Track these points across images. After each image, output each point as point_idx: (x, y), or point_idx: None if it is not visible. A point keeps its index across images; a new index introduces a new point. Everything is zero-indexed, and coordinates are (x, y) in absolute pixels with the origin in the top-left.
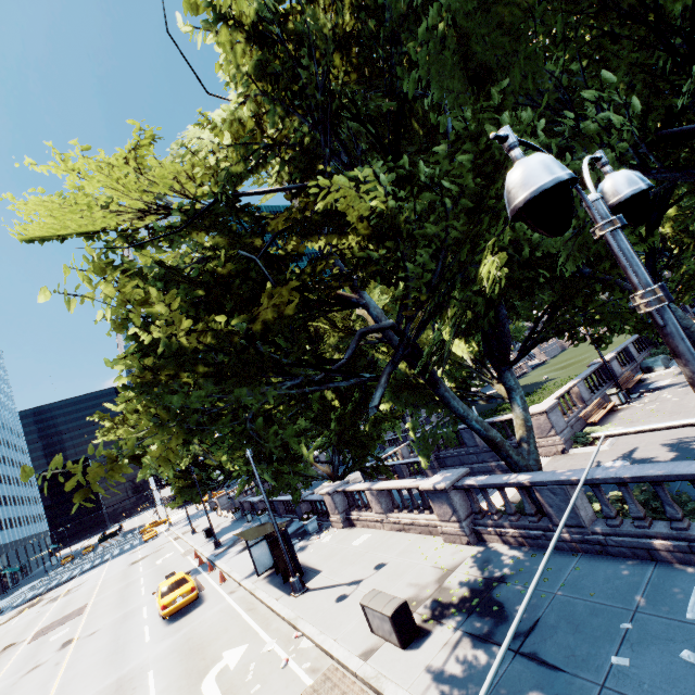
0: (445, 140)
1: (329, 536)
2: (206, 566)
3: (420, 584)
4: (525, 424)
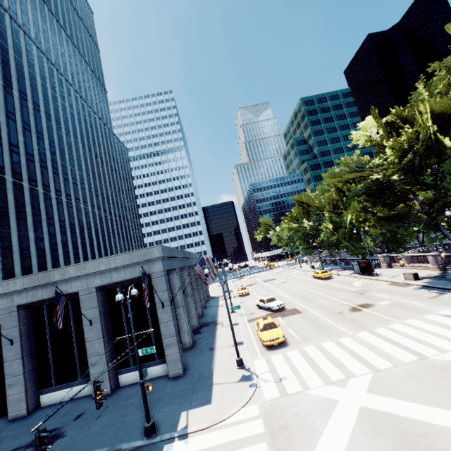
0: (450, 176)
1: (381, 269)
2: None
3: (421, 275)
4: None
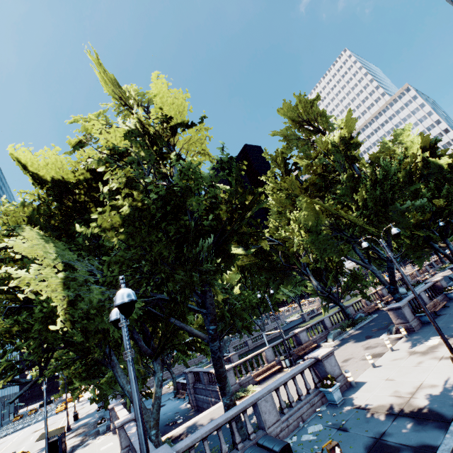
0: None
1: (102, 439)
2: None
3: None
4: (155, 394)
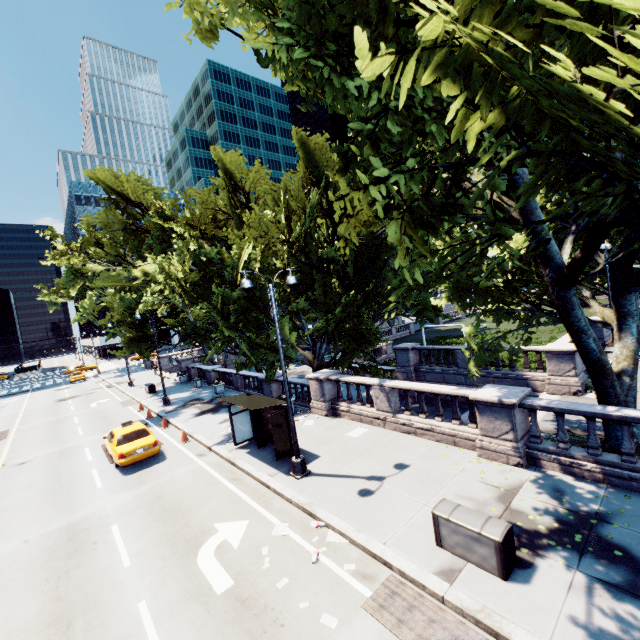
0: None
1: (312, 421)
2: (157, 421)
3: (476, 499)
4: (634, 356)
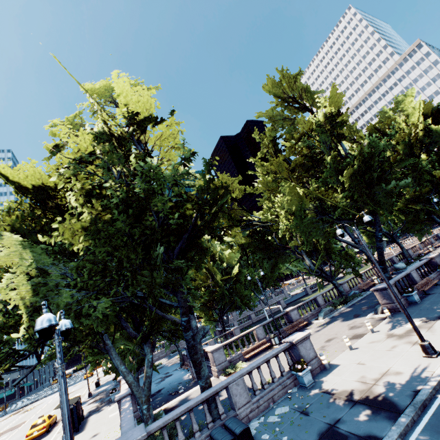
0: None
1: (112, 406)
2: None
3: None
4: (145, 374)
